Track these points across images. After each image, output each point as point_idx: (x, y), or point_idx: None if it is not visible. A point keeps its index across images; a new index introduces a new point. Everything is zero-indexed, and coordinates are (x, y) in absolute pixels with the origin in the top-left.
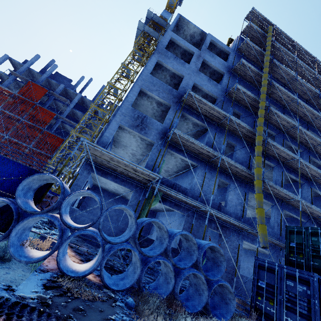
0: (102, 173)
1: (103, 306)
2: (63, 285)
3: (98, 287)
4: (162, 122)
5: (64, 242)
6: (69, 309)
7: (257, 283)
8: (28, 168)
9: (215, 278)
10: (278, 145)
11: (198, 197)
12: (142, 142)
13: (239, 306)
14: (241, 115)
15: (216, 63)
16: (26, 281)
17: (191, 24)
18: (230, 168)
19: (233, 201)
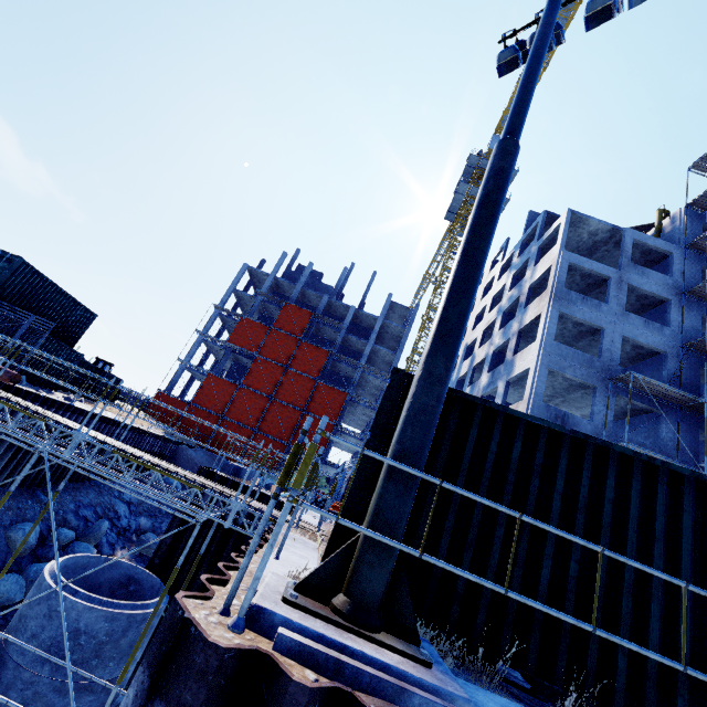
0: None
1: None
2: None
3: None
4: (565, 394)
5: None
6: None
7: None
8: None
9: None
10: None
11: None
12: None
13: None
14: None
15: (652, 286)
16: None
17: (592, 220)
18: None
19: None
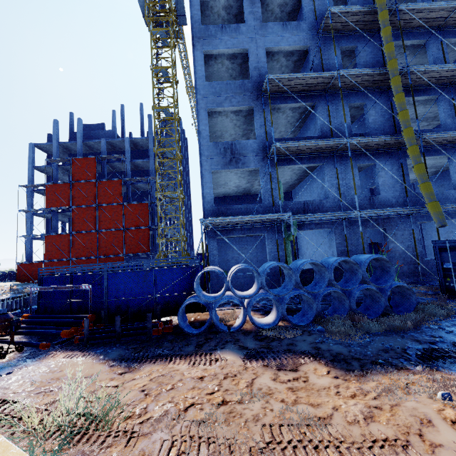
0: (226, 232)
1: (303, 337)
2: (269, 335)
3: (291, 328)
4: (250, 127)
5: (249, 309)
6: (285, 346)
7: (441, 266)
8: (180, 268)
9: (387, 284)
10: (431, 67)
11: (339, 202)
12: (243, 172)
13: (428, 294)
14: (355, 48)
15: None
16: (246, 341)
17: None
18: (367, 146)
19: (388, 182)
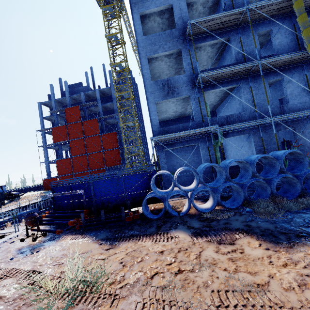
0: (170, 145)
1: (235, 217)
2: (209, 217)
3: (225, 211)
4: (180, 66)
5: (192, 199)
6: (222, 225)
7: None
8: (140, 174)
9: (302, 172)
10: None
11: (254, 113)
12: (178, 100)
13: None
14: None
15: None
16: (192, 222)
17: None
18: (275, 64)
19: (295, 92)
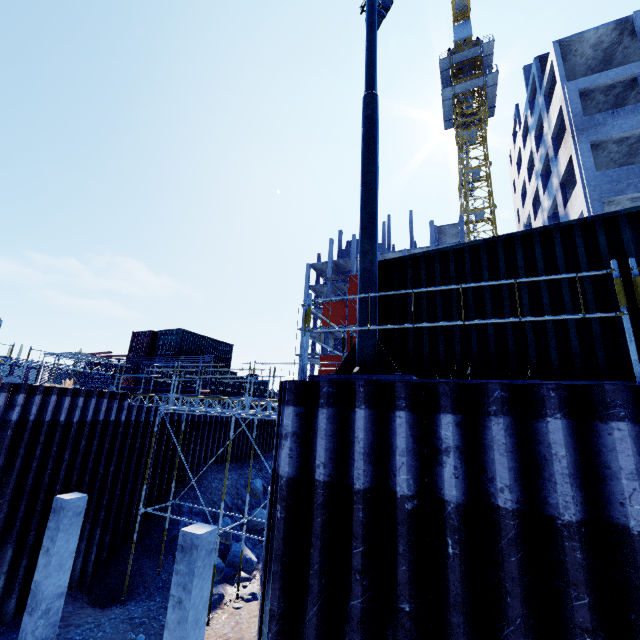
0: None
1: None
2: None
3: None
4: None
5: None
6: None
7: None
8: None
9: None
10: None
11: None
12: None
13: None
14: None
15: None
16: None
17: (587, 34)
18: None
19: None
